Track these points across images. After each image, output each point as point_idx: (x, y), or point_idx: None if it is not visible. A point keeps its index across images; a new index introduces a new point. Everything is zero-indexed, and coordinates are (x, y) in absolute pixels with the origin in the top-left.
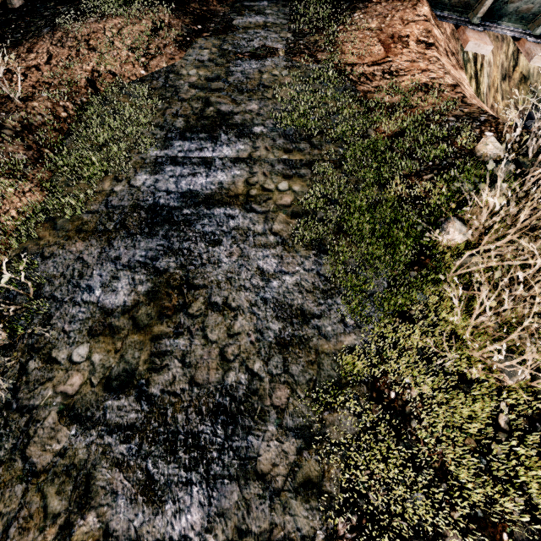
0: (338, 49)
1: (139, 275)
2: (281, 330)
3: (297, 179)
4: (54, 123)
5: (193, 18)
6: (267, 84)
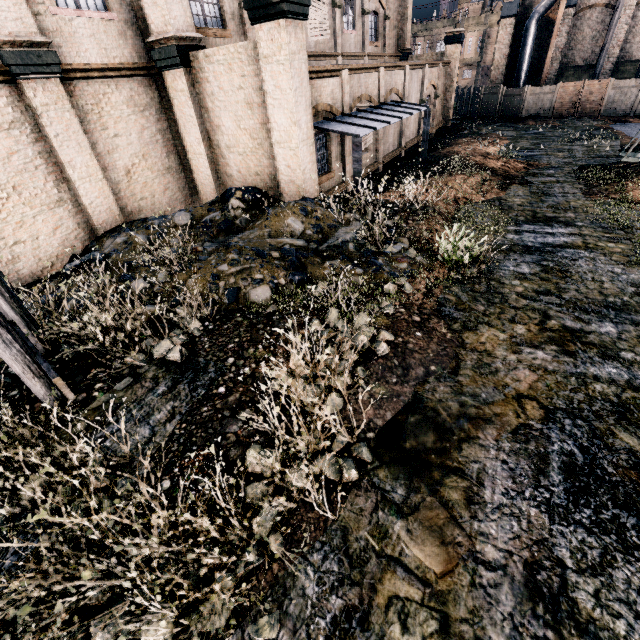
0: (628, 193)
1: (532, 265)
2: (636, 290)
3: (620, 244)
4: (447, 213)
5: (502, 177)
6: (575, 206)
